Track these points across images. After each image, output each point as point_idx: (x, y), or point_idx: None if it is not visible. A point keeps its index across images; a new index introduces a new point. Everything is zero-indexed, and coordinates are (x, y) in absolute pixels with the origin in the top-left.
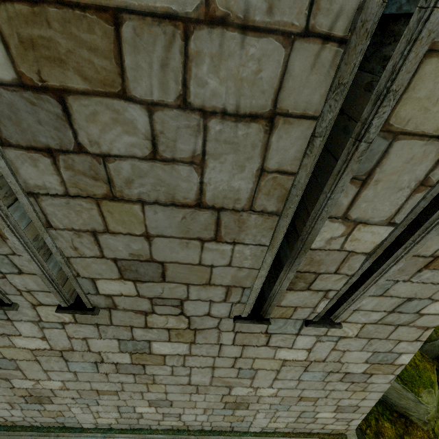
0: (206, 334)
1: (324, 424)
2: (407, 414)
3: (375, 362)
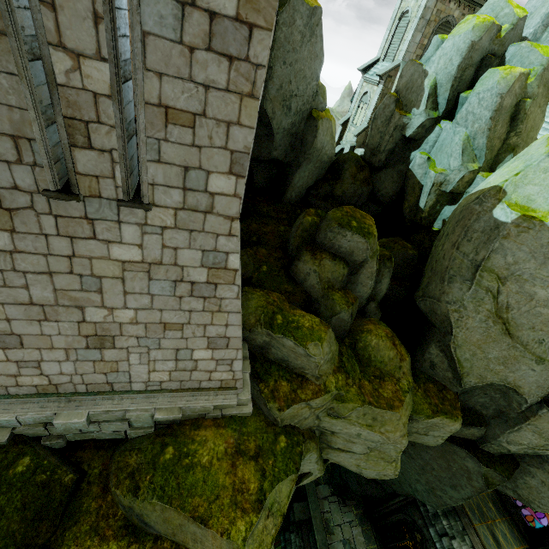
0: (23, 217)
1: (209, 372)
2: (304, 374)
3: (210, 266)
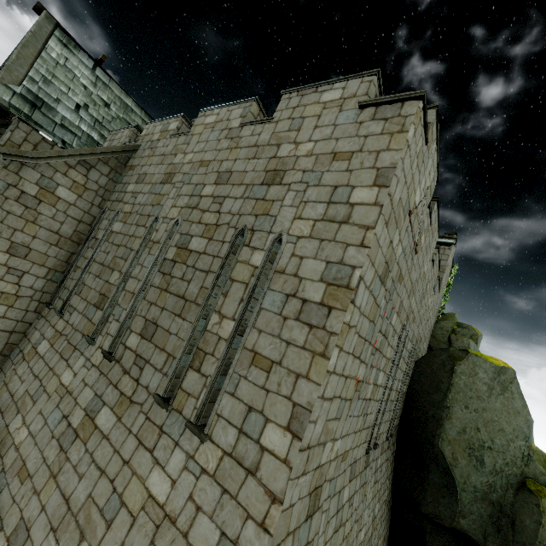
0: (133, 410)
1: None
2: None
3: None
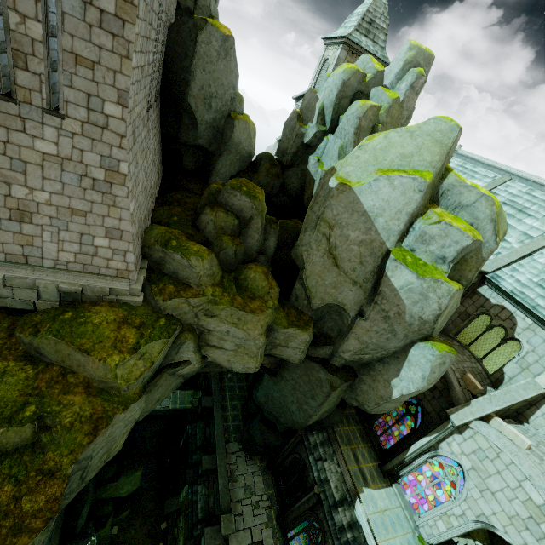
0: None
1: (107, 260)
2: (189, 283)
3: (107, 168)
